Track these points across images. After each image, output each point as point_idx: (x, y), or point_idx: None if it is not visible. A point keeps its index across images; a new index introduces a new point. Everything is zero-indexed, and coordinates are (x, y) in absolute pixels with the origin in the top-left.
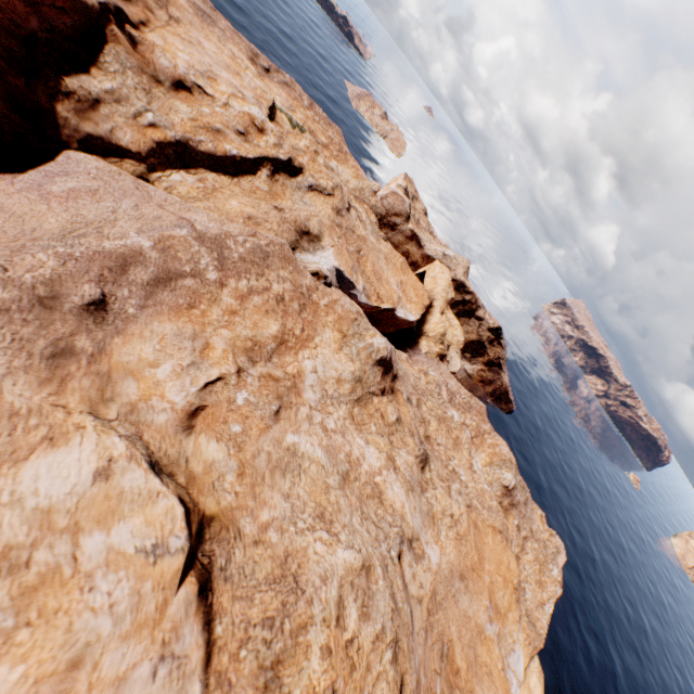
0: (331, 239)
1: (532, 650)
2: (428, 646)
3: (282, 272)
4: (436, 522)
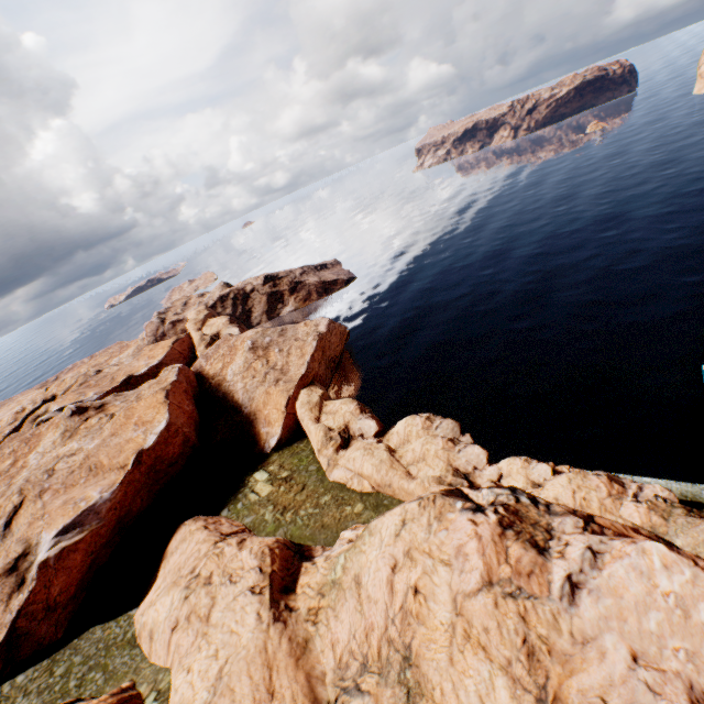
0: (57, 403)
1: (288, 392)
2: (75, 475)
3: (12, 444)
4: (104, 432)
